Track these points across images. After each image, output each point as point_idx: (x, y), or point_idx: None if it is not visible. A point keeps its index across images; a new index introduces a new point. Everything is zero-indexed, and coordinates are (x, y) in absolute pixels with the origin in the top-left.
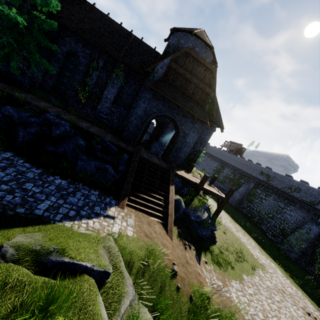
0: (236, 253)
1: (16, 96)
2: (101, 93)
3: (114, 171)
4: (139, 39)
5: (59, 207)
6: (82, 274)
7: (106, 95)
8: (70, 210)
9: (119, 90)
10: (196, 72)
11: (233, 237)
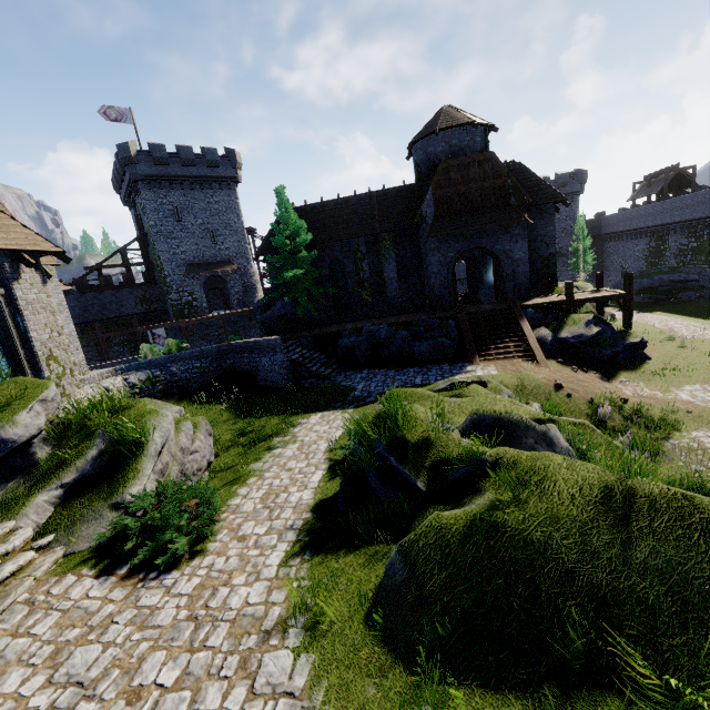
0: (707, 361)
1: (335, 330)
2: (381, 279)
3: (449, 340)
4: (382, 190)
5: (428, 379)
6: (468, 385)
7: (387, 277)
8: (436, 377)
9: (396, 261)
10: (470, 177)
11: (707, 345)
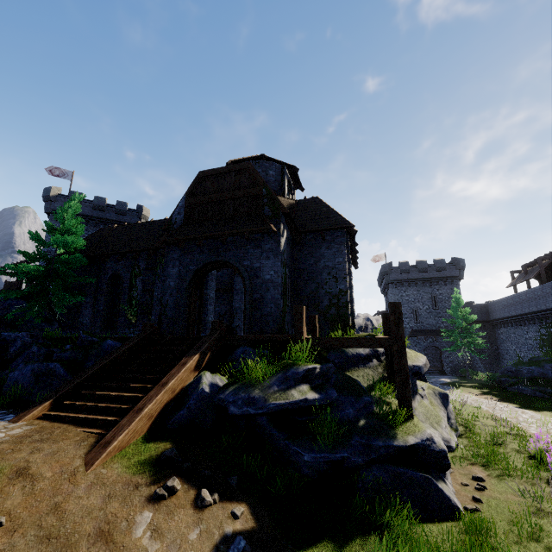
0: None
1: None
2: (152, 299)
3: (66, 369)
4: None
5: None
6: None
7: (157, 296)
8: None
9: None
10: (225, 186)
11: None
